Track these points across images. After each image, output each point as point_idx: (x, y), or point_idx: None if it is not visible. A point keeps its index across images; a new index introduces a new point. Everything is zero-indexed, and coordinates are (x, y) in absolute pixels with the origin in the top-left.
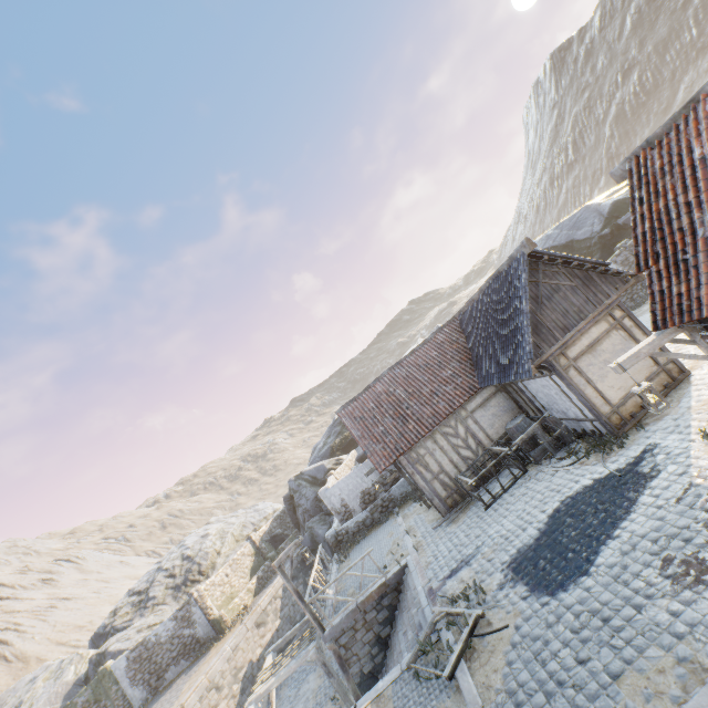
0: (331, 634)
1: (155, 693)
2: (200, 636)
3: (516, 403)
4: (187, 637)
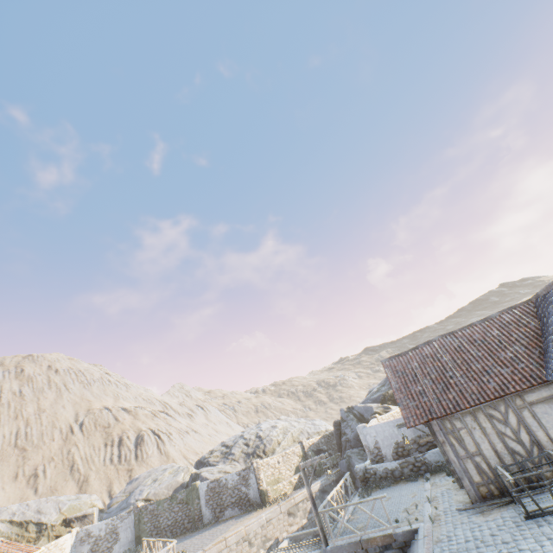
0: (332, 552)
1: (216, 520)
2: (251, 497)
3: None
4: (243, 493)
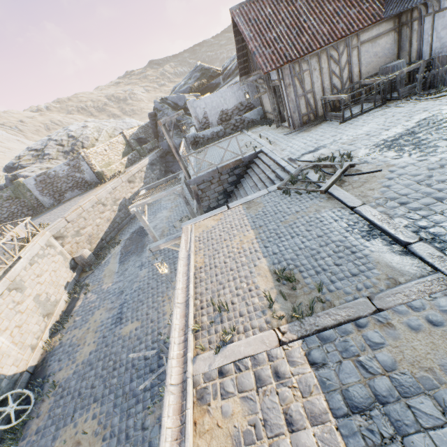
0: (195, 181)
1: (59, 202)
2: (88, 180)
3: (398, 49)
4: (78, 178)
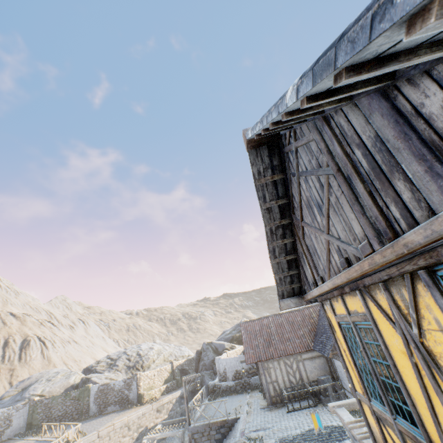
0: (192, 429)
1: (100, 413)
2: (130, 398)
3: (329, 367)
4: (125, 395)
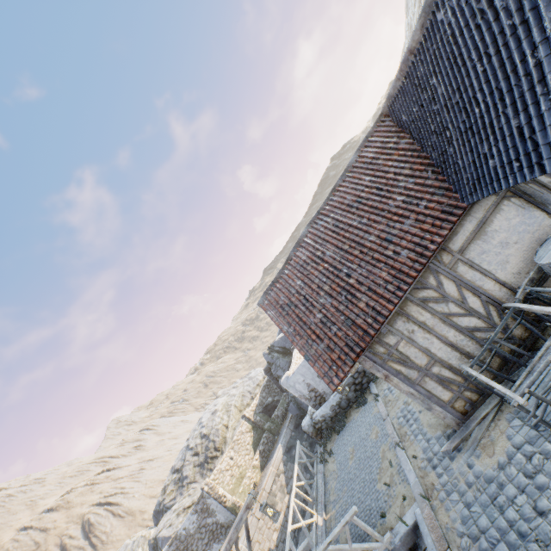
0: None
1: None
2: (223, 521)
3: (542, 209)
4: (211, 525)
